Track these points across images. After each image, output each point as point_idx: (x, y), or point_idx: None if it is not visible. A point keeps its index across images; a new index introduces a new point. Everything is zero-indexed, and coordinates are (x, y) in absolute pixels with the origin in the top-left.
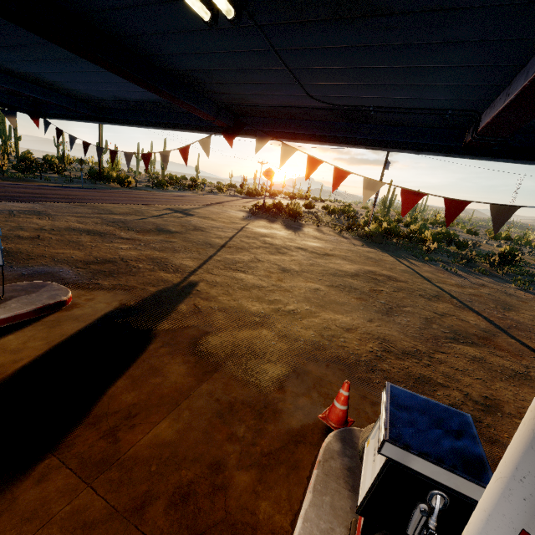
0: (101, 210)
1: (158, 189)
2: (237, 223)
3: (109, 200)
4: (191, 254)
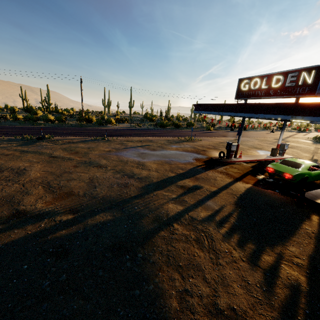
0: (258, 139)
1: (253, 130)
2: (312, 145)
3: (252, 136)
4: (305, 153)
